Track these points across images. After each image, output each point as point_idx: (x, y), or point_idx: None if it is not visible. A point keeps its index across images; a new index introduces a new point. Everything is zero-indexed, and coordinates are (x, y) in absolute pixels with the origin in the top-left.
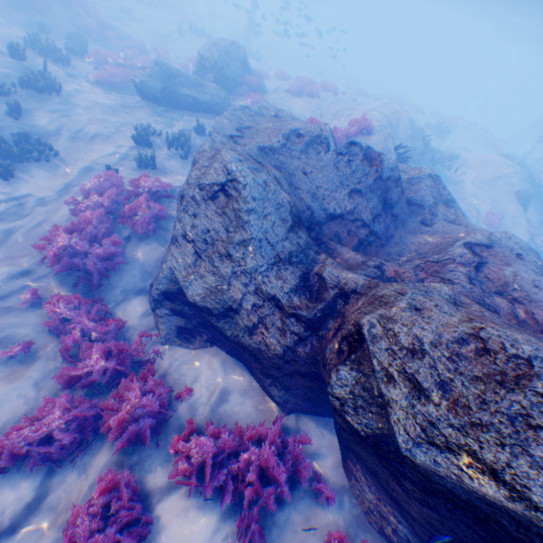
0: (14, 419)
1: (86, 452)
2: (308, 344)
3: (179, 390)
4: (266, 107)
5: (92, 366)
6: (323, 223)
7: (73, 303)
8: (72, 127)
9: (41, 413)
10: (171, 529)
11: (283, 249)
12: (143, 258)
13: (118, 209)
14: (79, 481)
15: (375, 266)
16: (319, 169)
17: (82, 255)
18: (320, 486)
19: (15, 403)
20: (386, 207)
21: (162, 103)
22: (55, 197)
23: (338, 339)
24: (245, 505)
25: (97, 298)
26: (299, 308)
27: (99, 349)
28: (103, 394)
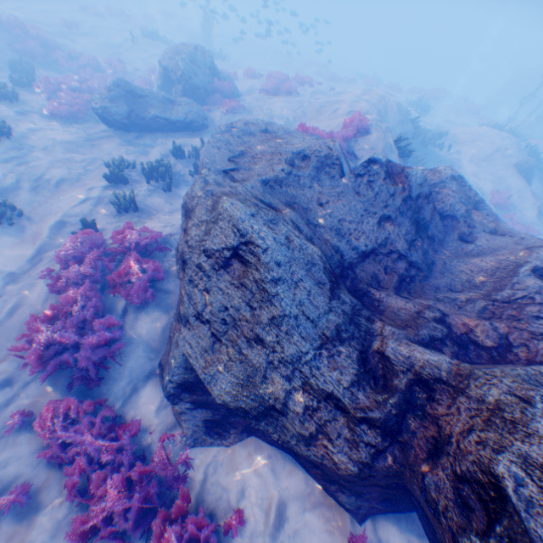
0: None
1: None
2: (389, 456)
3: (225, 516)
4: (253, 122)
5: (110, 509)
6: (356, 265)
7: (71, 415)
8: (33, 176)
9: None
10: None
11: (328, 323)
12: (146, 332)
13: (104, 275)
14: None
15: (437, 320)
16: (336, 196)
17: (72, 349)
18: None
19: None
20: (419, 228)
21: (130, 128)
22: (27, 267)
23: (450, 475)
24: None
25: (100, 398)
26: (368, 407)
27: (116, 483)
28: (131, 542)
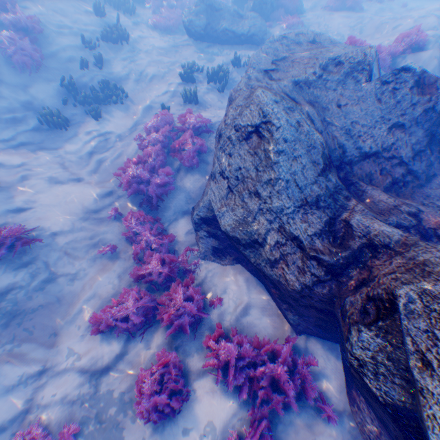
0: (107, 298)
1: (148, 330)
2: (327, 287)
3: (211, 297)
4: (303, 32)
5: (151, 269)
6: (354, 162)
7: (139, 219)
8: (137, 72)
9: (122, 299)
10: (203, 402)
11: (311, 192)
12: (187, 185)
13: (169, 143)
14: (144, 349)
15: (411, 214)
16: (357, 101)
17: (145, 183)
18: (323, 405)
19: (107, 287)
20: (433, 142)
21: (204, 40)
22: (127, 133)
23: (363, 297)
24: (258, 404)
25: (155, 216)
26: (322, 253)
27: (156, 258)
28: (159, 290)
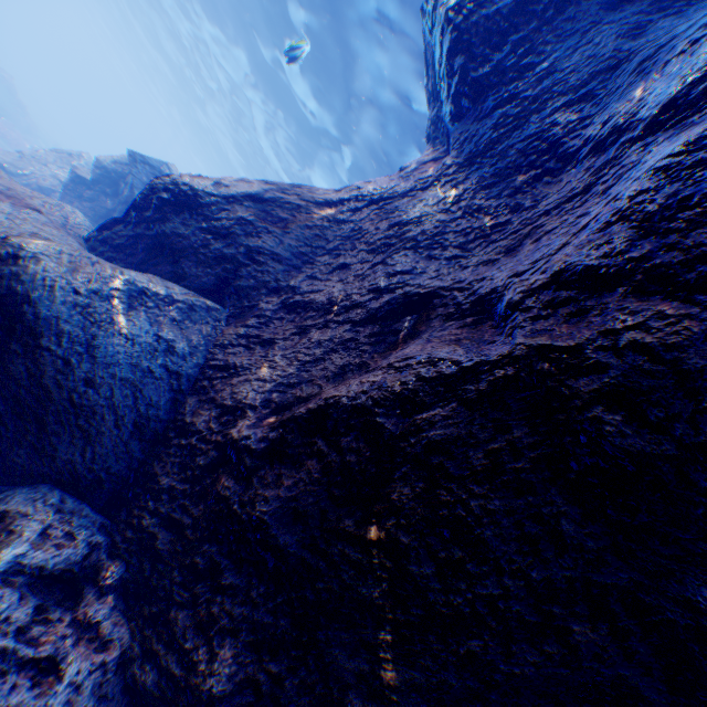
0: None
1: None
2: None
3: None
4: None
5: None
6: None
7: None
8: None
9: None
10: None
11: None
12: None
13: None
14: None
15: None
16: None
17: None
18: None
19: None
20: None
21: None
22: None
23: None
24: None
25: None
26: None
27: None
28: None
